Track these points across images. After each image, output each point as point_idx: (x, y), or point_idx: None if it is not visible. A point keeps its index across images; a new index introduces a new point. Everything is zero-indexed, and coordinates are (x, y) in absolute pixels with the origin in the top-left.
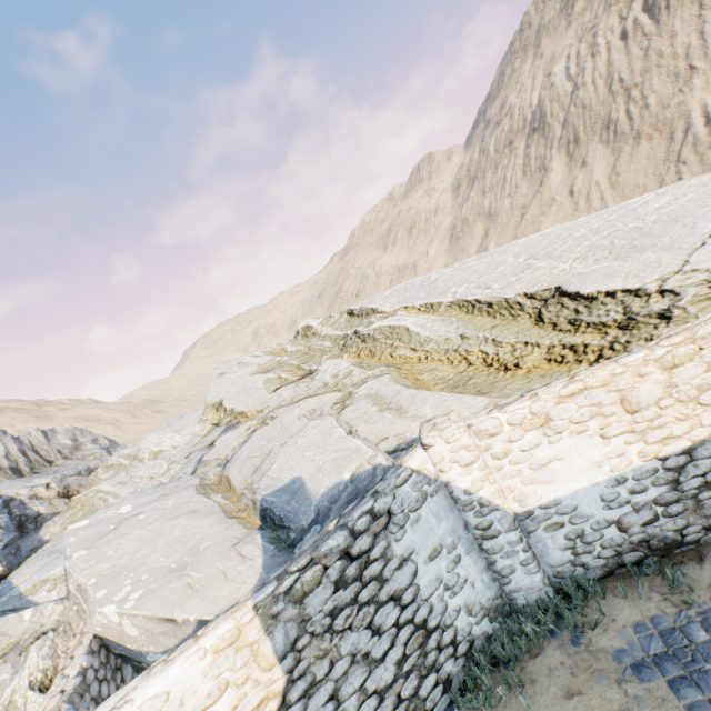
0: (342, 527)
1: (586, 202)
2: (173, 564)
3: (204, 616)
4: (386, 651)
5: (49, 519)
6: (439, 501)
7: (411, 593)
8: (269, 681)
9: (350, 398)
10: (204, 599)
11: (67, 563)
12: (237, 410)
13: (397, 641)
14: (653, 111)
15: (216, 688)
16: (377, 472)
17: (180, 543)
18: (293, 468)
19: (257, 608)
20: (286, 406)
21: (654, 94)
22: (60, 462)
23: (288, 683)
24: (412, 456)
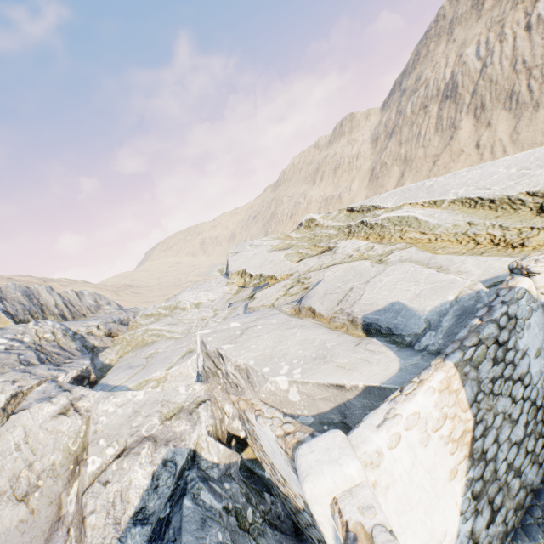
0: (491, 321)
1: (490, 154)
2: (313, 355)
3: (371, 383)
4: (518, 415)
5: (101, 351)
6: (538, 316)
7: (528, 378)
8: (465, 420)
9: (383, 263)
10: (362, 374)
11: (222, 351)
12: (266, 274)
13: (523, 410)
14: None
15: (440, 417)
16: (481, 295)
17: (307, 343)
18: (387, 296)
19: (456, 366)
20: (316, 270)
21: None
22: (92, 315)
23: (474, 424)
24: (519, 281)
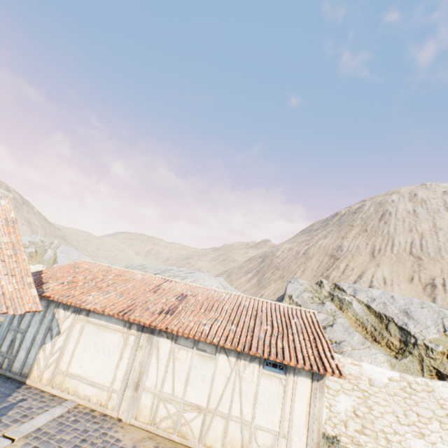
0: None
1: None
2: None
3: None
4: None
5: None
6: None
7: None
8: None
9: None
10: None
11: None
12: None
13: None
14: (268, 280)
15: None
16: None
17: None
18: None
19: None
20: None
21: (274, 276)
22: None
23: None
24: None
